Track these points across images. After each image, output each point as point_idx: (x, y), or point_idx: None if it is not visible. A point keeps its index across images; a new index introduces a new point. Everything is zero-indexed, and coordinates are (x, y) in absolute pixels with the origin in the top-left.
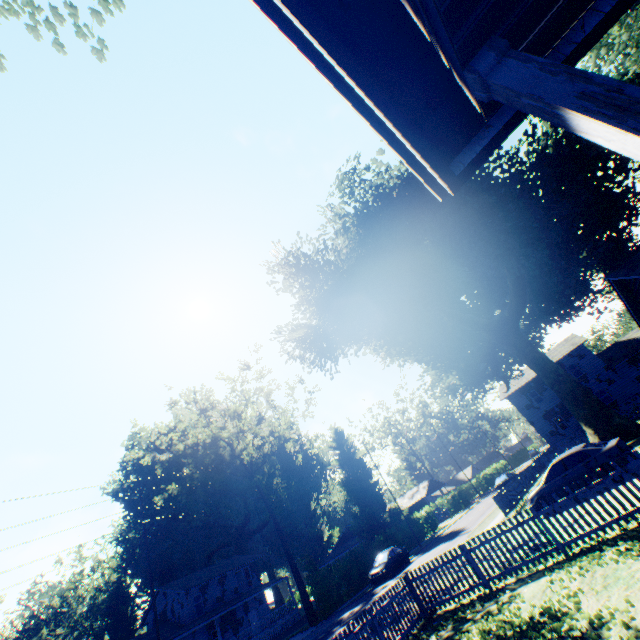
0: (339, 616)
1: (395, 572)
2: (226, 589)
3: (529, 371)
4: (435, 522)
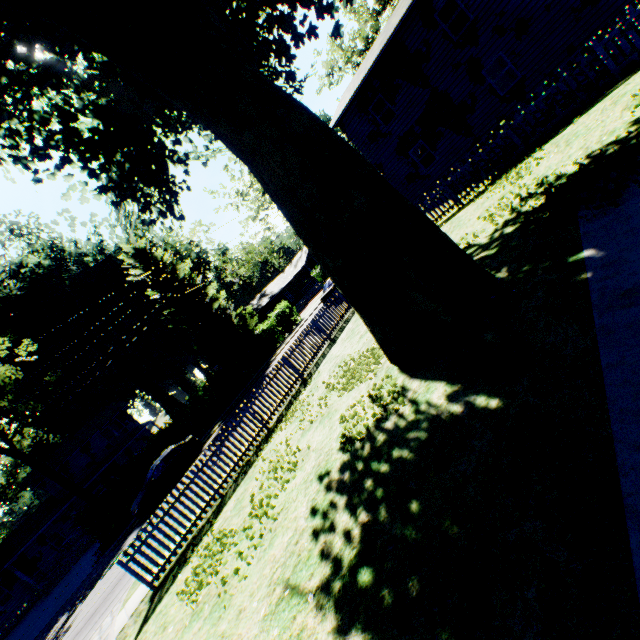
0: (62, 615)
1: (178, 477)
2: (95, 453)
3: (376, 46)
4: (292, 320)
